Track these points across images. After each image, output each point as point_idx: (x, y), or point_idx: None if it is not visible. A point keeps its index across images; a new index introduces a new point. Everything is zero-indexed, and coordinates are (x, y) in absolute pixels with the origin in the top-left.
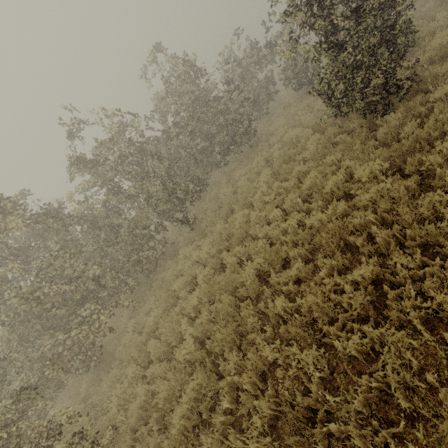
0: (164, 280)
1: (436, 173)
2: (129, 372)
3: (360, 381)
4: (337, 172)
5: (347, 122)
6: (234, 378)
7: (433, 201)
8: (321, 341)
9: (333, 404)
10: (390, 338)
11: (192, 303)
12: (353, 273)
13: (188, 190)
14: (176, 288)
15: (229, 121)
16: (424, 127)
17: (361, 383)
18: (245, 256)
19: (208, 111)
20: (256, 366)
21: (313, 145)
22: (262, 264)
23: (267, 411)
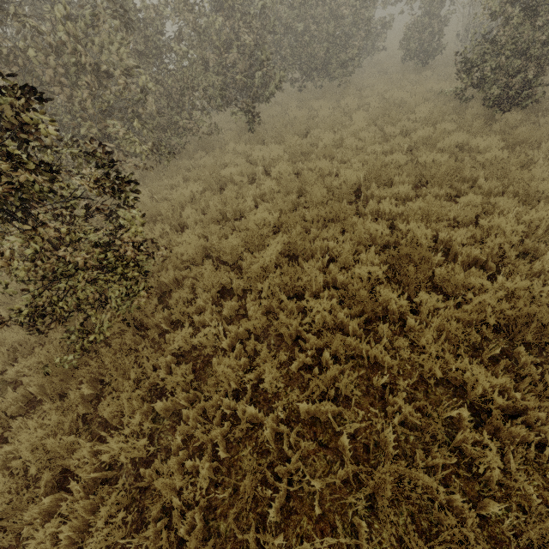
0: (205, 163)
1: (536, 163)
2: (156, 226)
3: (465, 251)
4: (448, 139)
5: (464, 107)
6: (331, 243)
7: (535, 175)
8: (417, 239)
9: (435, 264)
10: (503, 226)
11: (258, 189)
12: (465, 198)
13: (270, 78)
14: (228, 173)
15: (335, 36)
16: (541, 130)
17: (466, 252)
18: (331, 172)
19: (323, 2)
20: (356, 240)
21: (426, 111)
22: (360, 179)
23: (376, 260)
